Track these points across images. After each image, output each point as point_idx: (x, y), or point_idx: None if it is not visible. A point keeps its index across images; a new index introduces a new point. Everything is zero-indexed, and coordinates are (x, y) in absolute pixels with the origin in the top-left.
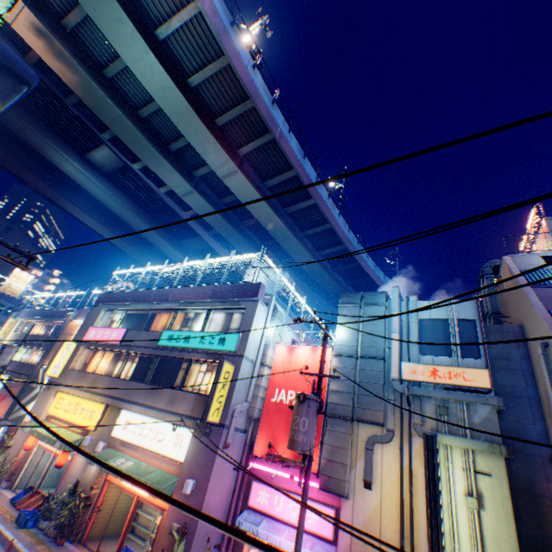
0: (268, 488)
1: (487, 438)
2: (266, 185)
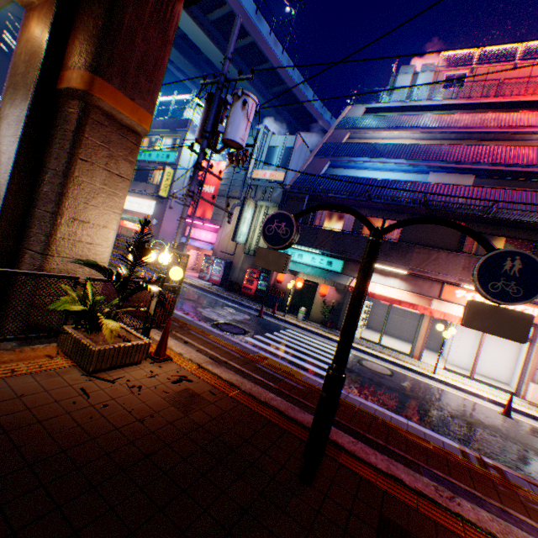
0: (194, 229)
1: (276, 203)
2: (209, 20)
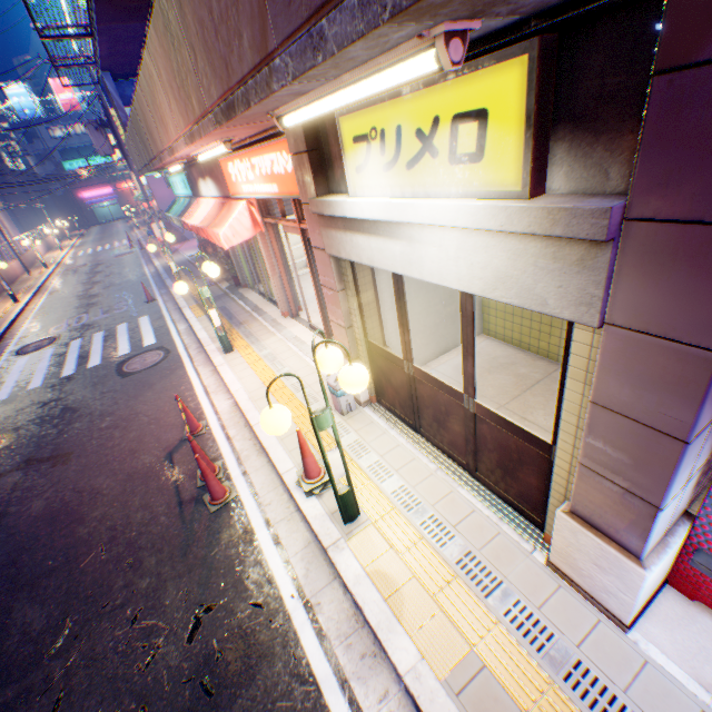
0: None
1: None
2: None
